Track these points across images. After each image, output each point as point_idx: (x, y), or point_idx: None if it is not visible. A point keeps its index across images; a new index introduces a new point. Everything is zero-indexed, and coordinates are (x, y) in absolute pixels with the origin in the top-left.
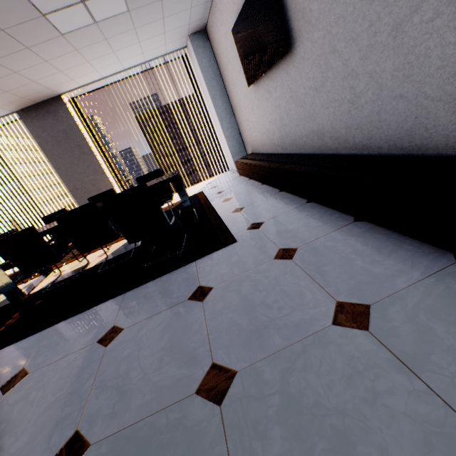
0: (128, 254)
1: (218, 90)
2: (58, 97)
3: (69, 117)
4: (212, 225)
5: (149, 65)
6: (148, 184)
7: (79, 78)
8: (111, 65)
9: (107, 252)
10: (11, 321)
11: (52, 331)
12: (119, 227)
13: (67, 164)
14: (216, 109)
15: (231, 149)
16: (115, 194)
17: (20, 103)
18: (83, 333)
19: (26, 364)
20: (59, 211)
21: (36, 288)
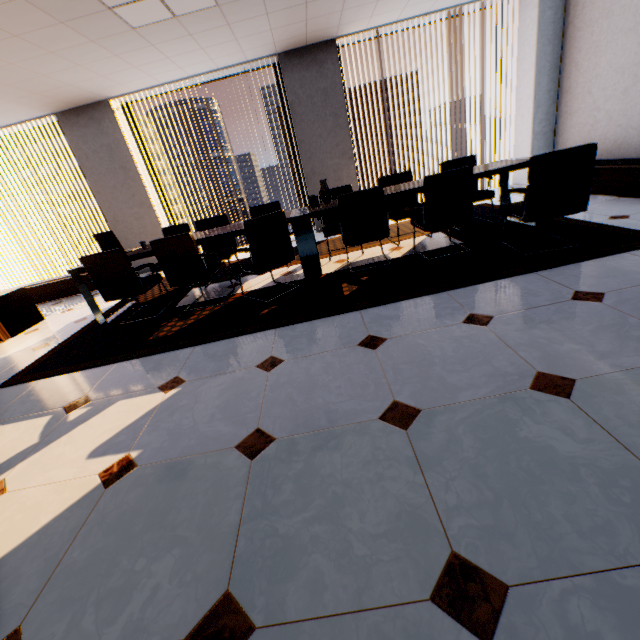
0: (458, 248)
1: (549, 60)
2: (332, 42)
3: (336, 72)
4: (592, 228)
5: (452, 13)
6: (488, 166)
7: (377, 17)
8: (423, 3)
9: (402, 247)
10: (348, 289)
11: (456, 294)
12: (528, 197)
13: (313, 137)
14: (537, 89)
15: (534, 152)
16: (553, 152)
17: (294, 42)
18: (524, 295)
19: (468, 311)
20: (342, 187)
21: (323, 270)
